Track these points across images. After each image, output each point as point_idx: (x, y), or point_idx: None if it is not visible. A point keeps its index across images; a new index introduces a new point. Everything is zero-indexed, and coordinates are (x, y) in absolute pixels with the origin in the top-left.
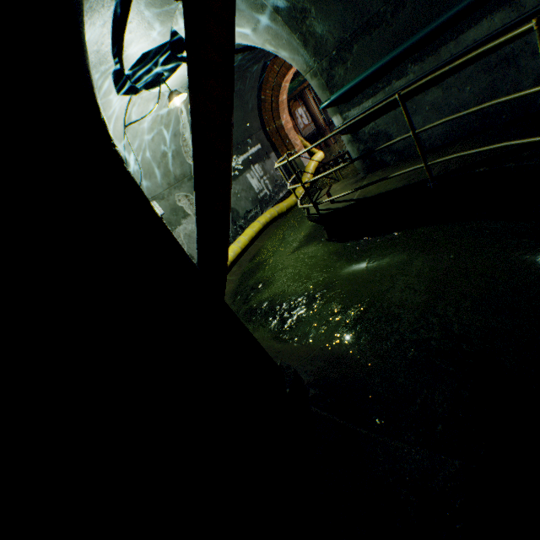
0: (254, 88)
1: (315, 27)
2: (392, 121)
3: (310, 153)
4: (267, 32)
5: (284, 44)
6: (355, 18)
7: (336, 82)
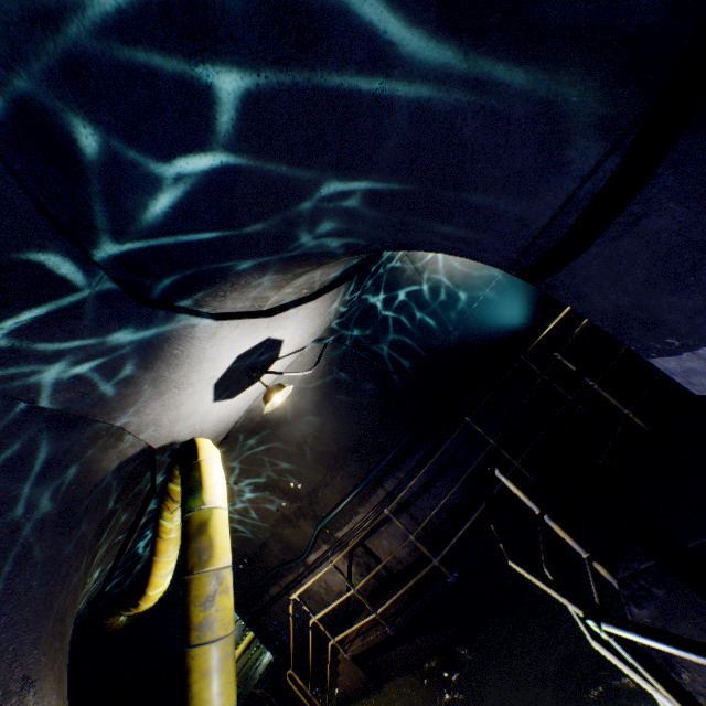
0: None
1: None
2: None
3: None
4: None
5: None
6: None
7: None
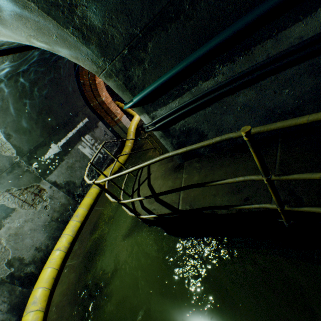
0: (71, 75)
1: (92, 19)
2: (202, 119)
3: (130, 115)
4: (24, 24)
5: (57, 40)
6: (143, 7)
7: (135, 82)
